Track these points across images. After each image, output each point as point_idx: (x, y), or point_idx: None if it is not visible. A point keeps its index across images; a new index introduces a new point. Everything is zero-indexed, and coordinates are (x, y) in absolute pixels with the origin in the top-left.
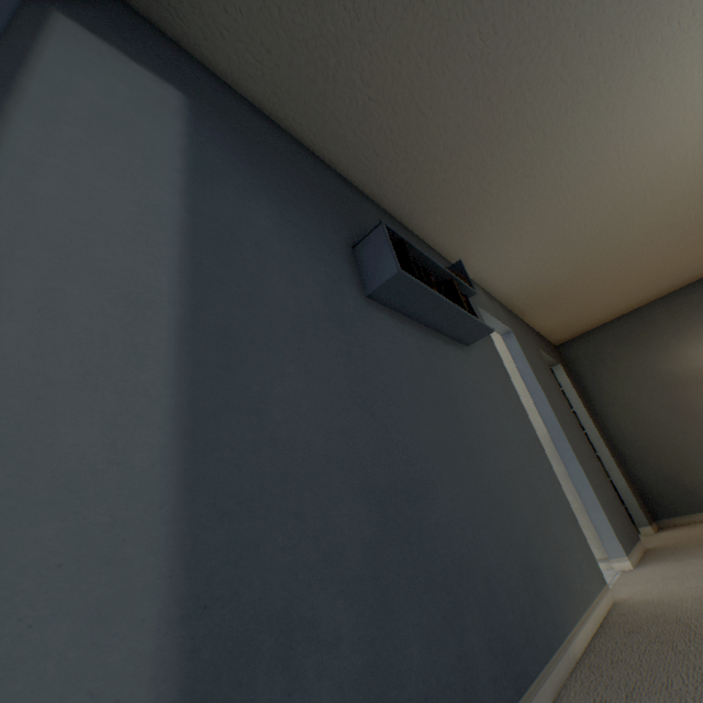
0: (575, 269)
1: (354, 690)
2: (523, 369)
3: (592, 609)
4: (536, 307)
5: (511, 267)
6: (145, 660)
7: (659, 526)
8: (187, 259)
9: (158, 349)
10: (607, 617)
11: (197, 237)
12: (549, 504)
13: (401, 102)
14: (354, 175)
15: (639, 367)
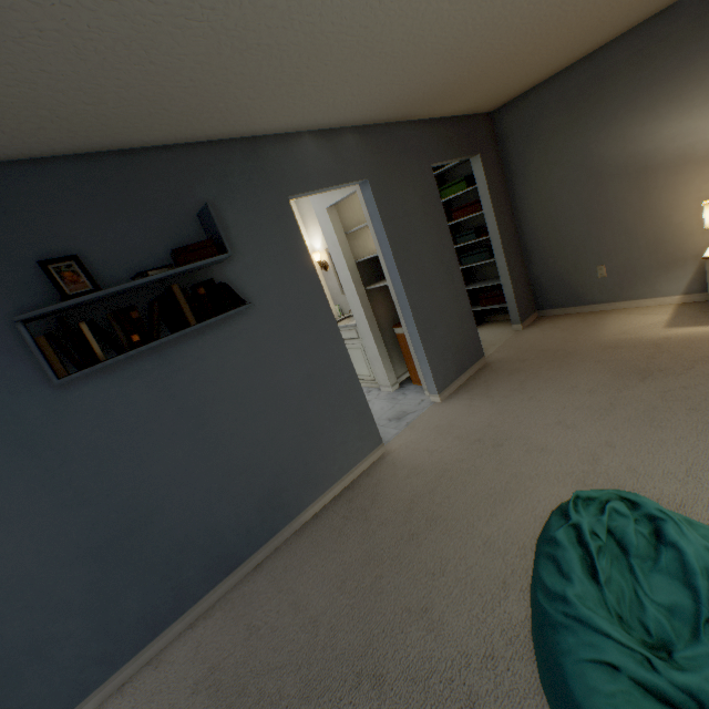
0: (451, 67)
1: (88, 641)
2: (379, 233)
3: (346, 477)
4: (424, 107)
5: (340, 105)
6: None
7: (539, 316)
8: None
9: None
10: (359, 477)
11: None
12: (328, 420)
13: None
14: None
15: (573, 150)
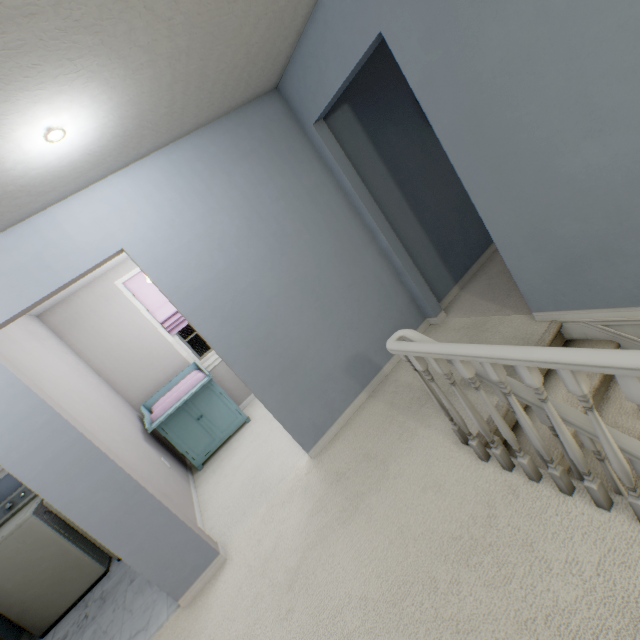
0: None
1: (462, 247)
2: None
3: None
4: None
5: None
6: (435, 255)
7: None
8: (395, 183)
9: (408, 212)
10: None
11: (391, 172)
12: None
13: None
14: None
15: None
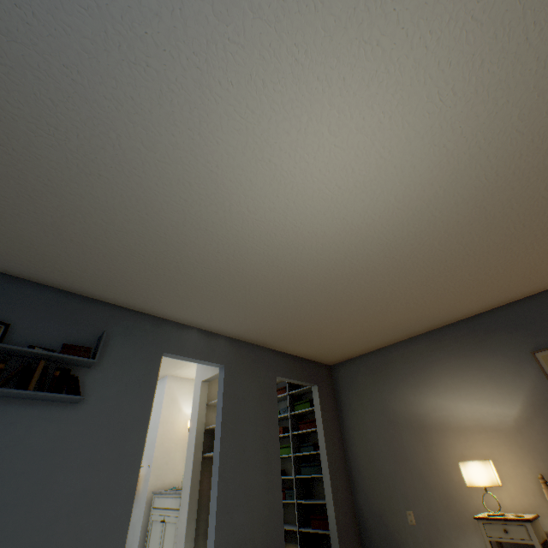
0: (281, 322)
1: None
2: (219, 402)
3: None
4: (275, 341)
5: (216, 319)
6: None
7: None
8: None
9: None
10: None
11: None
12: None
13: (7, 242)
14: (16, 273)
15: (377, 400)
